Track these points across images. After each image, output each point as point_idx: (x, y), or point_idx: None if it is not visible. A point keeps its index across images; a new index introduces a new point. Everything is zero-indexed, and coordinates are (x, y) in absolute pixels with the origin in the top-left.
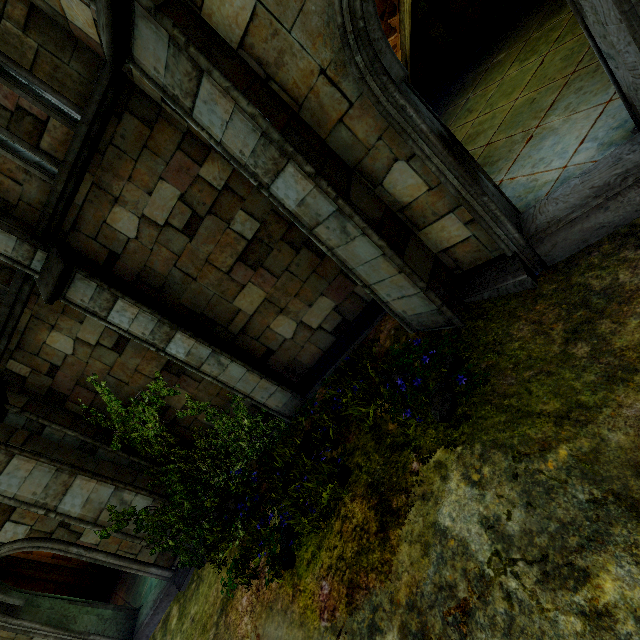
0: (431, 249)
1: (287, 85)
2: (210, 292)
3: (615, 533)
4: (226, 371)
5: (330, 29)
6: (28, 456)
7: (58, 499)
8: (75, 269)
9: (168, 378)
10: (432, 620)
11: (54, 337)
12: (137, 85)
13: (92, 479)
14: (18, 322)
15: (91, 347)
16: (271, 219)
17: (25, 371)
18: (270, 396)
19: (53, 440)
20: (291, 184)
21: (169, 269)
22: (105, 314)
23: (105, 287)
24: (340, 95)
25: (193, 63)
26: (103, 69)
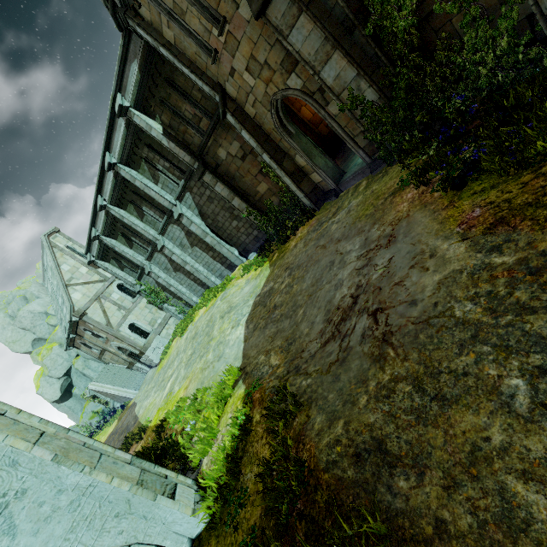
0: None
1: None
2: None
3: None
4: None
5: None
6: (310, 16)
7: (321, 66)
8: None
9: None
10: None
11: None
12: None
13: (344, 58)
14: None
15: None
16: None
17: None
18: None
19: (327, 7)
20: None
21: None
22: None
23: None
24: None
25: None
26: None
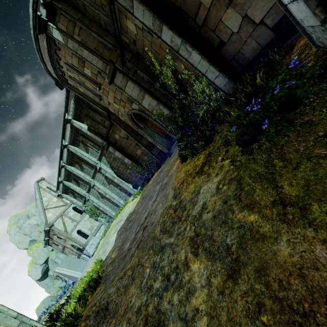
0: None
1: None
2: None
3: (216, 264)
4: (191, 56)
5: None
6: (131, 82)
7: (141, 101)
8: None
9: (173, 54)
10: (178, 210)
11: (128, 23)
12: None
13: (150, 97)
14: (116, 14)
15: (141, 30)
16: None
17: (127, 41)
18: (216, 78)
19: (141, 76)
20: None
21: None
22: (132, 11)
23: None
24: None
25: None
26: None
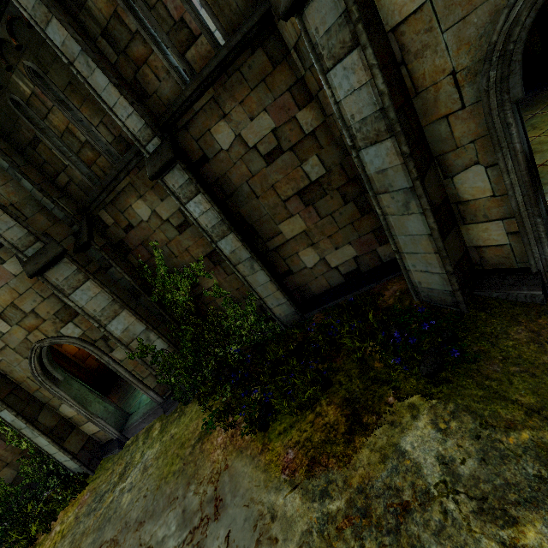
0: (465, 242)
1: (415, 74)
2: (265, 211)
3: None
4: (254, 275)
5: (480, 41)
6: (98, 283)
7: (108, 320)
8: (178, 160)
9: (207, 263)
10: (376, 505)
11: (139, 204)
12: (278, 28)
13: (133, 315)
14: (118, 184)
15: (162, 221)
16: (336, 170)
17: (110, 221)
18: (278, 305)
19: (113, 278)
20: (381, 154)
21: (241, 183)
22: (185, 201)
23: (194, 181)
24: (458, 96)
25: (353, 36)
26: (259, 8)
